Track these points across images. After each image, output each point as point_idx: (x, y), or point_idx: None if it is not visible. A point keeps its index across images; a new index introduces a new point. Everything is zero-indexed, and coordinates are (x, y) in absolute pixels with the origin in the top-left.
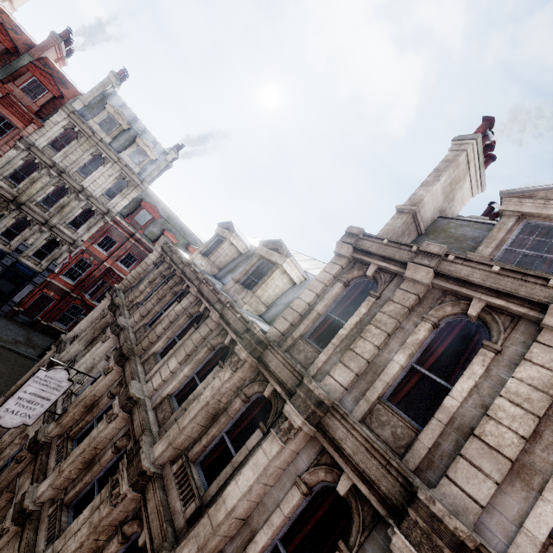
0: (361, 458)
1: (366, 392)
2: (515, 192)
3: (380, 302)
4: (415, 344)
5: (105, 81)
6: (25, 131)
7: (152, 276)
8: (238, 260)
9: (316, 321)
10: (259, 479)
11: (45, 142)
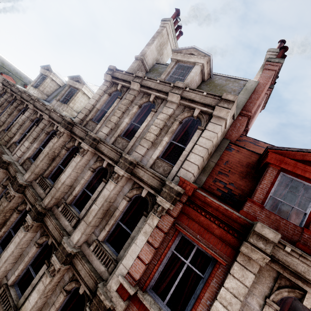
0: (109, 153)
1: (114, 134)
2: (176, 50)
3: (122, 100)
4: (132, 114)
5: None
6: None
7: (0, 102)
8: (59, 90)
9: (97, 113)
10: (73, 170)
11: None
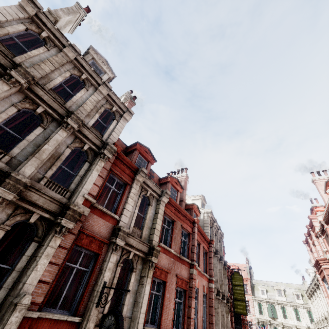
0: (51, 103)
1: (46, 84)
2: (94, 49)
3: (49, 53)
4: (65, 77)
5: None
6: None
7: None
8: None
9: (5, 36)
10: None
11: None
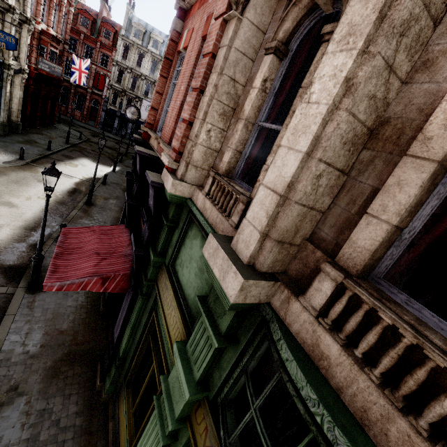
0: None
1: None
2: None
3: None
4: None
5: (127, 11)
6: (113, 56)
7: None
8: None
9: None
10: None
11: (120, 58)
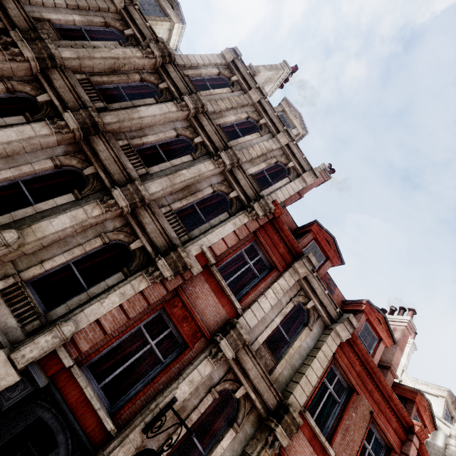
0: (212, 134)
1: (216, 120)
2: (288, 101)
3: (232, 94)
4: (240, 117)
5: None
6: None
7: None
8: None
9: (197, 77)
10: (161, 115)
11: None
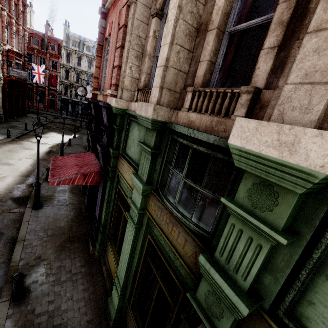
0: None
1: None
2: None
3: None
4: None
5: (64, 29)
6: (59, 61)
7: None
8: None
9: None
10: None
11: (65, 62)
